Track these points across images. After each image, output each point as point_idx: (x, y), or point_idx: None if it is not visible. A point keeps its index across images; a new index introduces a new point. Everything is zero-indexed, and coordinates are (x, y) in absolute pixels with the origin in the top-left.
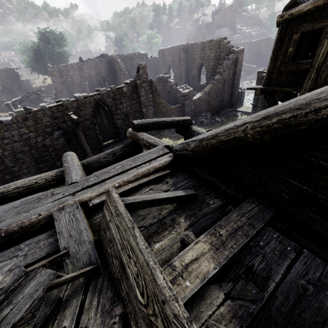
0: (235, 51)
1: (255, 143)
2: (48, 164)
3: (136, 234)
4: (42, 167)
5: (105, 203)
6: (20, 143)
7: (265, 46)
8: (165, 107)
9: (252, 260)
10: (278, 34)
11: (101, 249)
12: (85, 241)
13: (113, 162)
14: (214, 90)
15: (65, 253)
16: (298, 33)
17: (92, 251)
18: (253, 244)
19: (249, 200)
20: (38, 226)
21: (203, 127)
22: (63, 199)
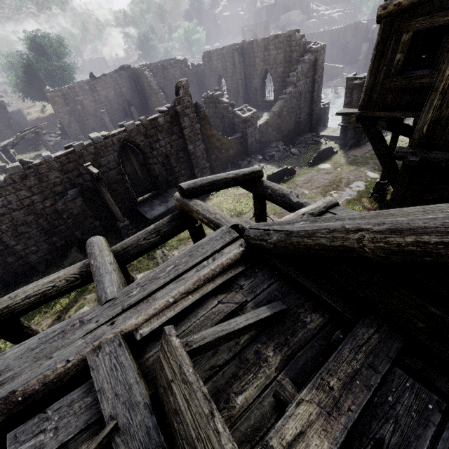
0: (313, 49)
1: (376, 260)
2: (65, 236)
3: (218, 429)
4: (56, 241)
5: (162, 348)
6: (21, 211)
7: (353, 35)
8: (219, 140)
9: (381, 430)
10: (379, 34)
11: (162, 411)
12: (138, 403)
13: (157, 243)
14: (287, 109)
15: (113, 428)
16: (409, 31)
17: (151, 421)
18: (378, 401)
19: (364, 322)
20: (67, 377)
21: (275, 164)
22: (98, 332)
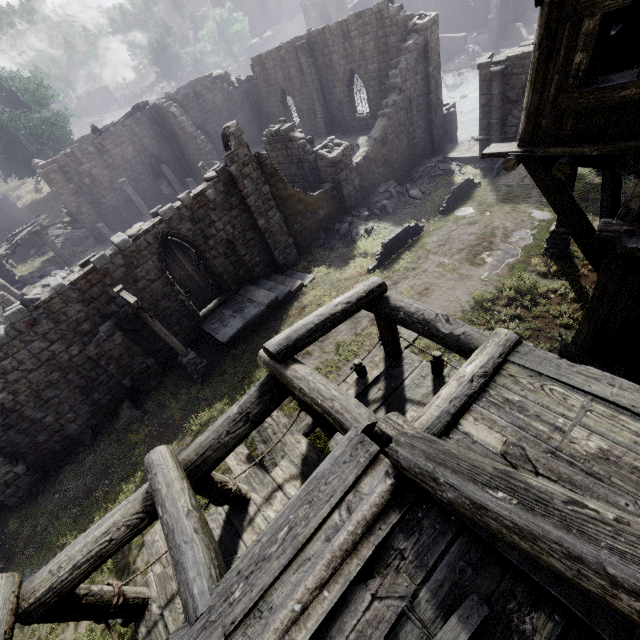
0: (419, 27)
1: None
2: (109, 388)
3: None
4: (98, 398)
5: None
6: (40, 370)
7: None
8: (301, 200)
9: None
10: (541, 24)
11: None
12: None
13: (248, 433)
14: (394, 130)
15: None
16: (594, 13)
17: None
18: None
19: None
20: None
21: (389, 220)
22: None
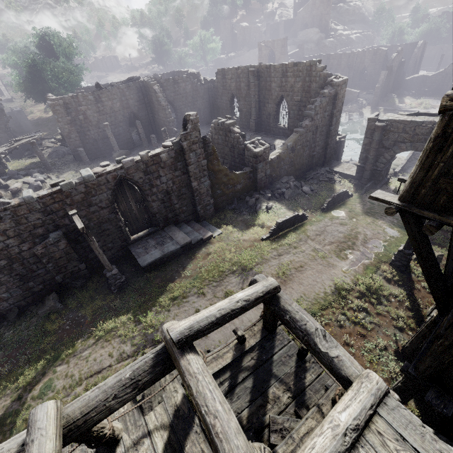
0: (334, 83)
1: None
2: (43, 280)
3: None
4: (32, 286)
5: None
6: None
7: (371, 60)
8: (227, 175)
9: None
10: (440, 126)
11: None
12: None
13: (133, 398)
14: (301, 143)
15: None
16: None
17: None
18: None
19: None
20: None
21: (284, 204)
22: None
